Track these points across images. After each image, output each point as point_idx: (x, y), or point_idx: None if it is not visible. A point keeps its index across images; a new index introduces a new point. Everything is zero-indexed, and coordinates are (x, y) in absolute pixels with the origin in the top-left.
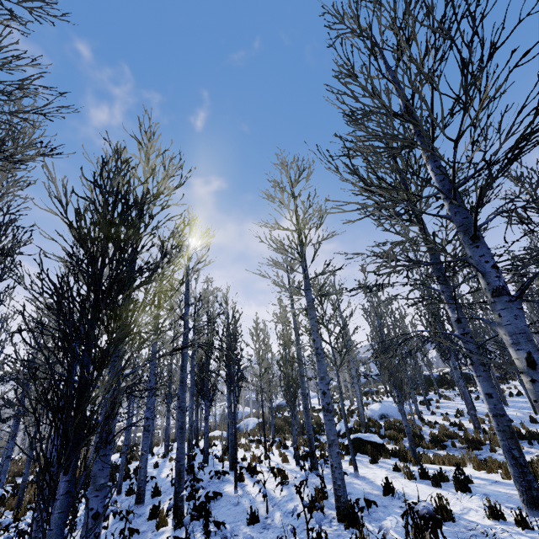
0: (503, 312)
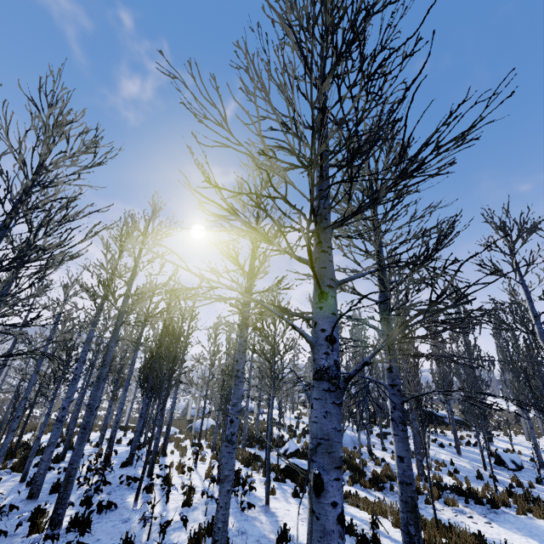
0: (316, 404)
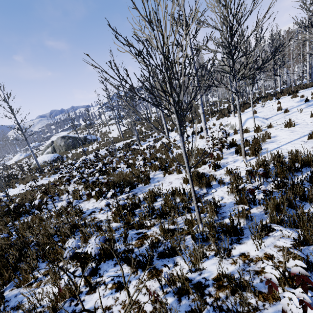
0: None
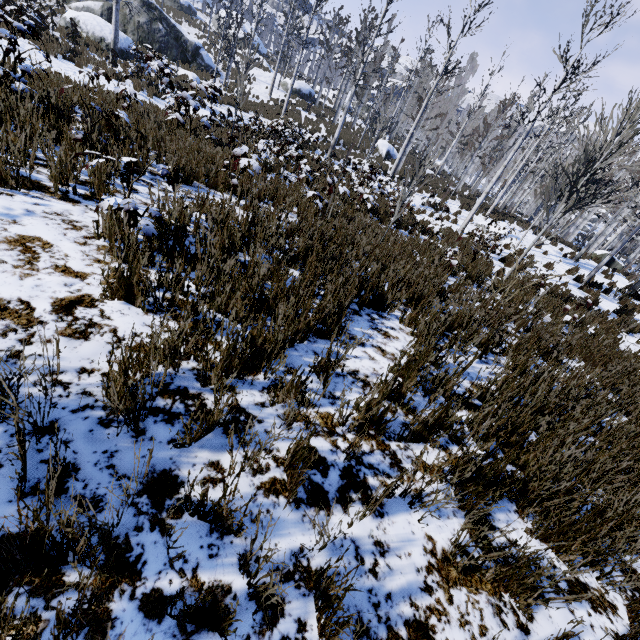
0: None
